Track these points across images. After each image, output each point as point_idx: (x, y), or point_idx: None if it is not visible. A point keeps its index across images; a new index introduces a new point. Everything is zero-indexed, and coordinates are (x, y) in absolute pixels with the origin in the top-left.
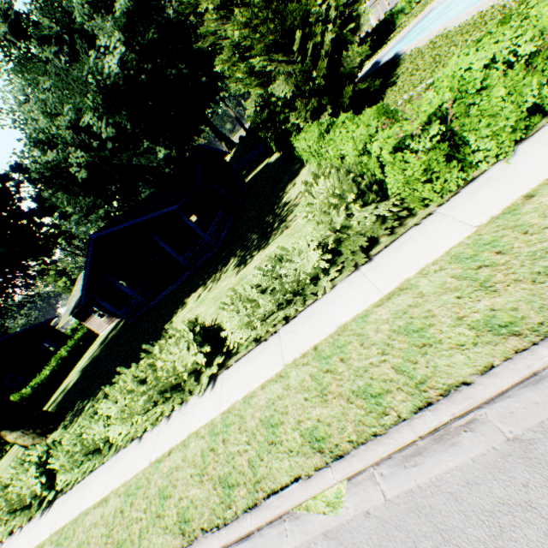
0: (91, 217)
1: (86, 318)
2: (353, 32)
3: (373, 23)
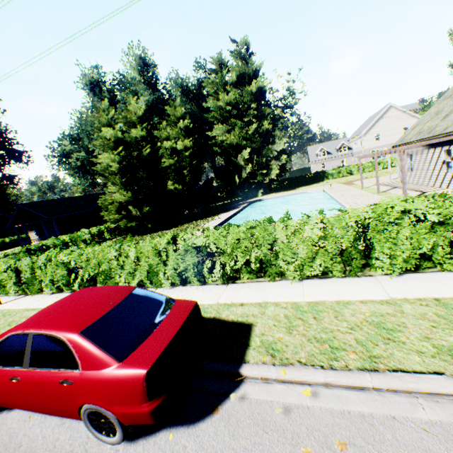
0: (86, 179)
1: (31, 230)
2: (267, 174)
3: (345, 164)
